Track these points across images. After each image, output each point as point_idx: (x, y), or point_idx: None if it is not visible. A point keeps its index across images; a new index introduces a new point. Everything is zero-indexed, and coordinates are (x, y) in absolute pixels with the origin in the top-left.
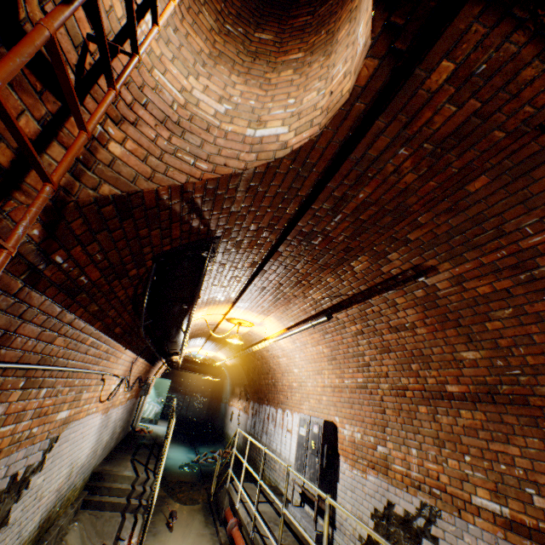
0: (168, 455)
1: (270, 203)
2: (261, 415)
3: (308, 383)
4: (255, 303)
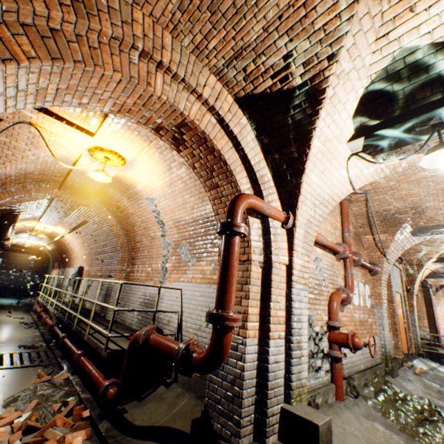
0: (1, 301)
1: (38, 204)
2: (65, 273)
3: (80, 254)
4: (48, 222)
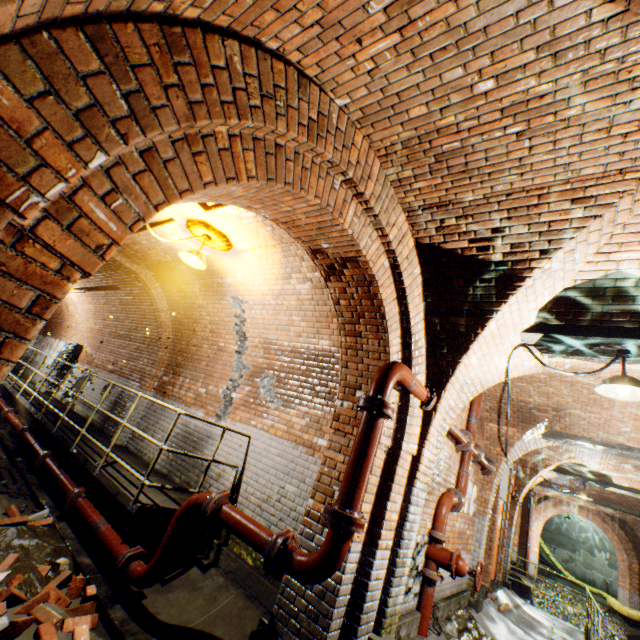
0: None
1: None
2: (43, 344)
3: (82, 325)
4: None
